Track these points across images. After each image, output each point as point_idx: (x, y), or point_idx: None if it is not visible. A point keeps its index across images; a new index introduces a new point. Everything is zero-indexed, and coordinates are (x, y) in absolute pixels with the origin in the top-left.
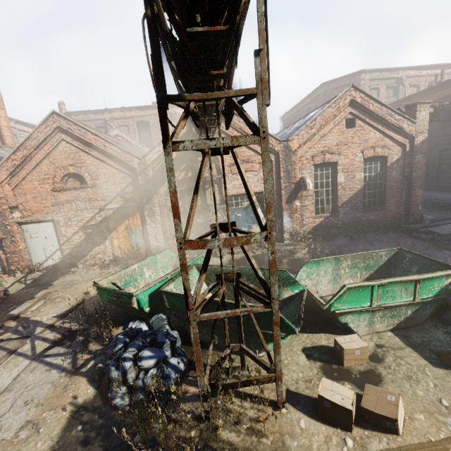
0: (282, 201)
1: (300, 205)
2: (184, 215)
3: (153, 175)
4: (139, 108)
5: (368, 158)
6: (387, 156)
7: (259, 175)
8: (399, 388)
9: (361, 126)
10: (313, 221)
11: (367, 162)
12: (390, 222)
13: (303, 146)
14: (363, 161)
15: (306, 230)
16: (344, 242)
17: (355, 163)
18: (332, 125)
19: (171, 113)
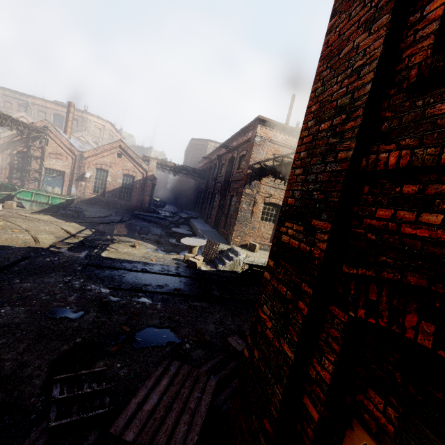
0: (74, 179)
1: (85, 185)
2: (17, 169)
3: (3, 143)
4: (59, 105)
5: (127, 175)
6: (135, 176)
7: (65, 163)
8: (10, 210)
9: (124, 158)
10: (90, 195)
11: (126, 176)
12: (132, 208)
13: (92, 157)
14: (124, 175)
15: (85, 198)
16: (97, 207)
17: (118, 174)
18: (109, 153)
19: (84, 117)
